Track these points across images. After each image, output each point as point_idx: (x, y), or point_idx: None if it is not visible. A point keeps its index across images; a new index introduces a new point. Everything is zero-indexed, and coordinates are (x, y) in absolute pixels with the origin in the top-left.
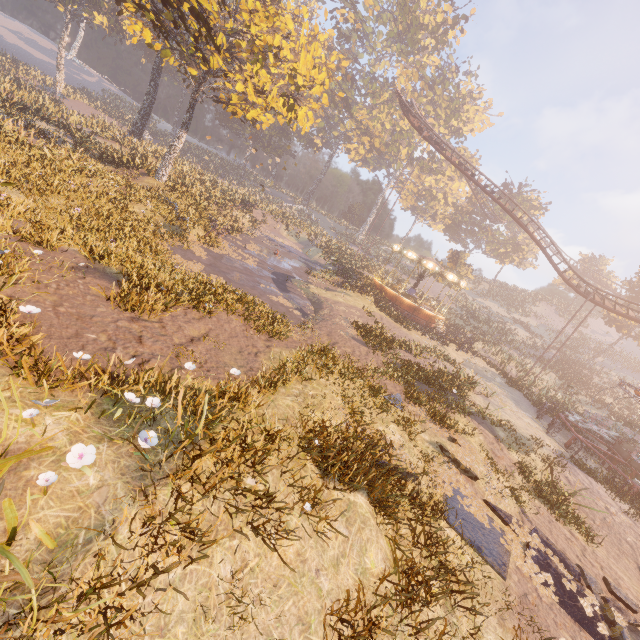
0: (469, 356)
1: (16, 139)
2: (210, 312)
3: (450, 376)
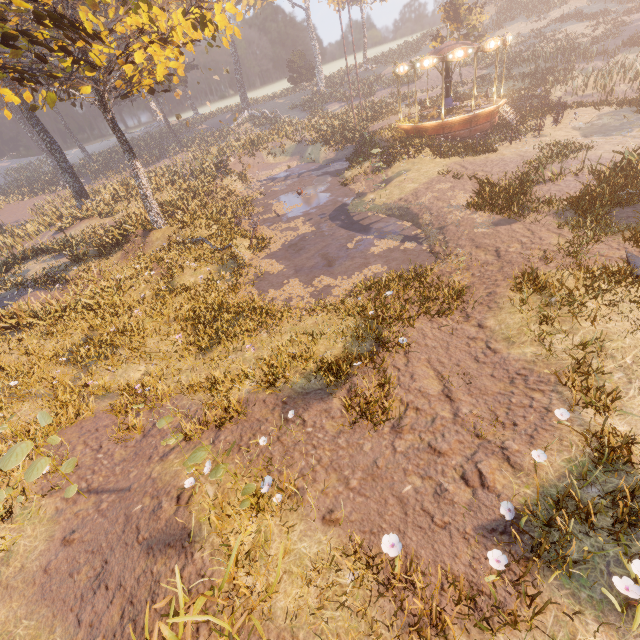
0: (569, 118)
1: (55, 311)
2: (408, 345)
3: (620, 171)
